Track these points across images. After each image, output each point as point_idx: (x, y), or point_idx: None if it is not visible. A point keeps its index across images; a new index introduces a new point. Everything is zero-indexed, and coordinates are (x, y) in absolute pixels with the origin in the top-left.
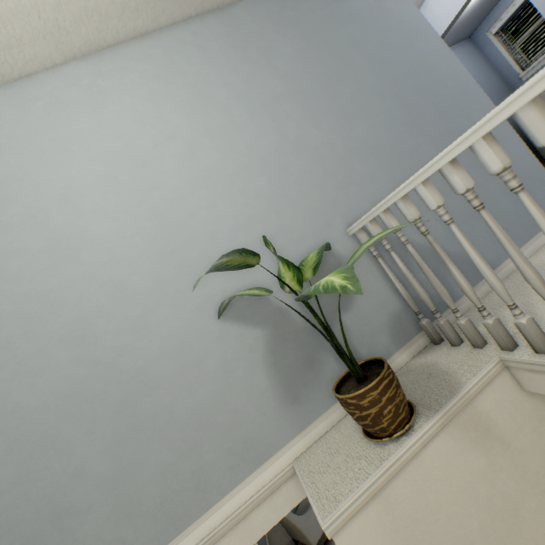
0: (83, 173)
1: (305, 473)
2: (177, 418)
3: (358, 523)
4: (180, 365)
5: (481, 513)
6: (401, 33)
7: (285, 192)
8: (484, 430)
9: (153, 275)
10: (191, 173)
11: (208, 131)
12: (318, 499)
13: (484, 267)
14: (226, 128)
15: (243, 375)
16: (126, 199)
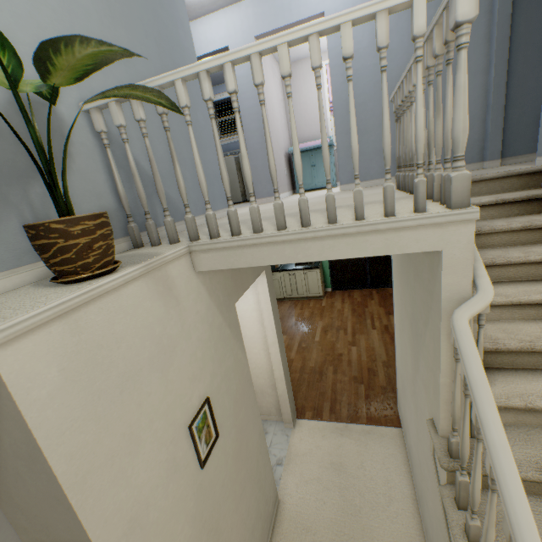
0: None
1: None
2: None
3: (36, 341)
4: None
5: (153, 347)
6: (173, 10)
7: None
8: (169, 289)
9: None
10: None
11: None
12: None
13: (201, 167)
14: None
15: None
16: None
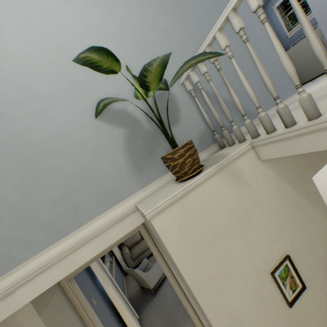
0: (5, 10)
1: (141, 204)
2: (65, 173)
3: (166, 214)
4: (68, 143)
5: (231, 217)
6: None
7: (144, 52)
8: (238, 177)
9: (53, 86)
10: (83, 27)
11: (96, 3)
12: (145, 207)
13: (246, 84)
14: (109, 4)
15: (109, 153)
16: (36, 34)
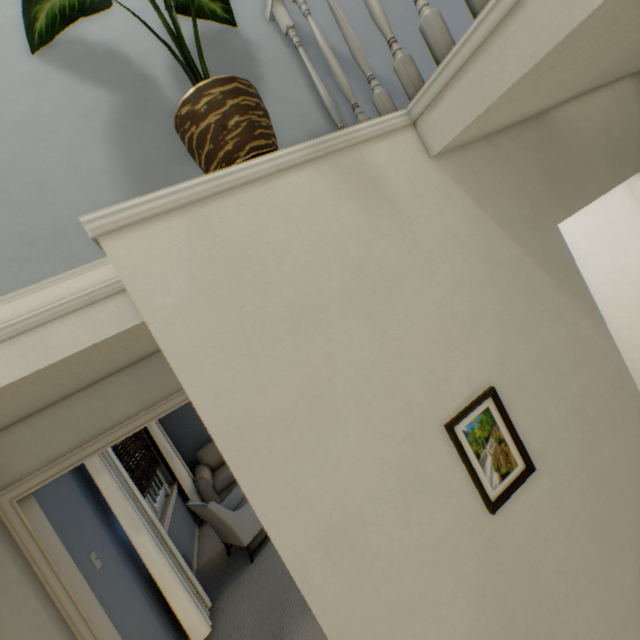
0: None
1: None
2: None
3: (152, 236)
4: None
5: (347, 275)
6: None
7: None
8: (371, 186)
9: None
10: None
11: None
12: None
13: None
14: None
15: (67, 144)
16: None
